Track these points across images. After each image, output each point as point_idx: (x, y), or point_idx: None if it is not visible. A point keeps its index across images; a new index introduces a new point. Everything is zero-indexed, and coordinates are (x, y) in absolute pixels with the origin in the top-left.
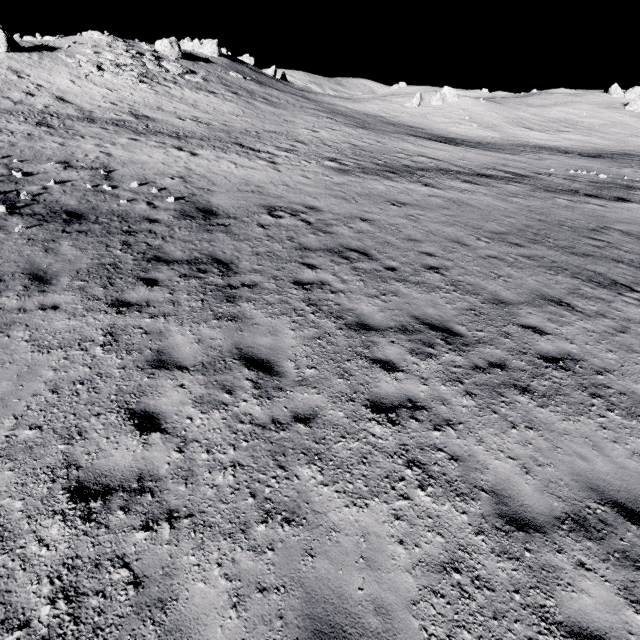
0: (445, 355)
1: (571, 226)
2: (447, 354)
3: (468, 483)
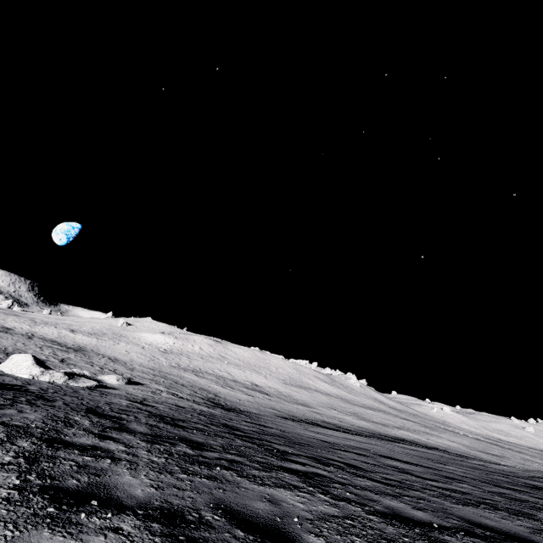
0: None
1: None
2: None
3: None
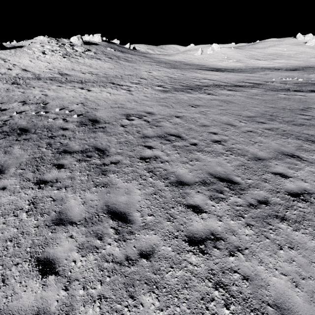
0: (230, 198)
1: (289, 109)
2: (231, 197)
3: (257, 299)
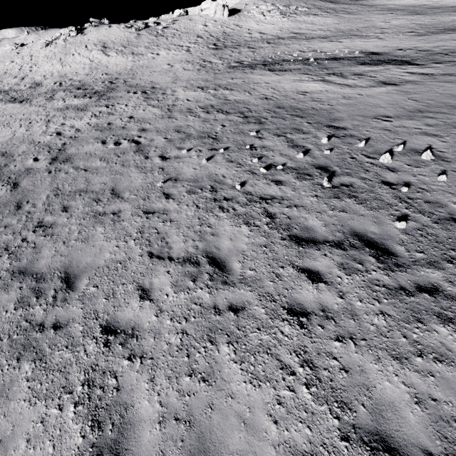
0: None
1: None
2: None
3: None
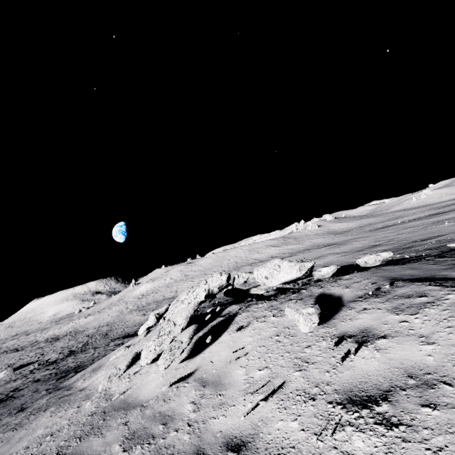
0: None
1: None
2: None
3: None
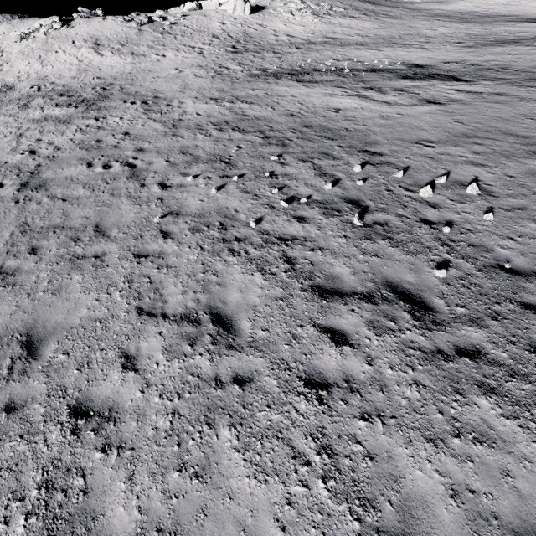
0: None
1: None
2: None
3: None
